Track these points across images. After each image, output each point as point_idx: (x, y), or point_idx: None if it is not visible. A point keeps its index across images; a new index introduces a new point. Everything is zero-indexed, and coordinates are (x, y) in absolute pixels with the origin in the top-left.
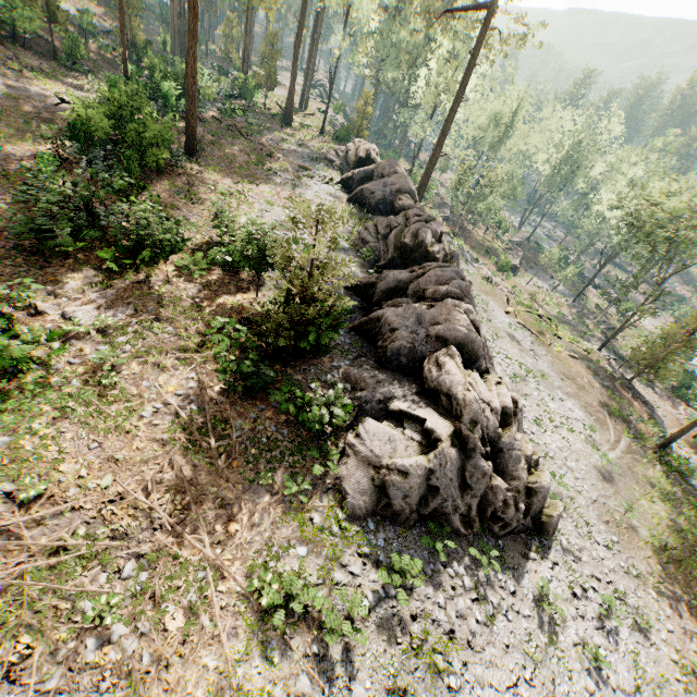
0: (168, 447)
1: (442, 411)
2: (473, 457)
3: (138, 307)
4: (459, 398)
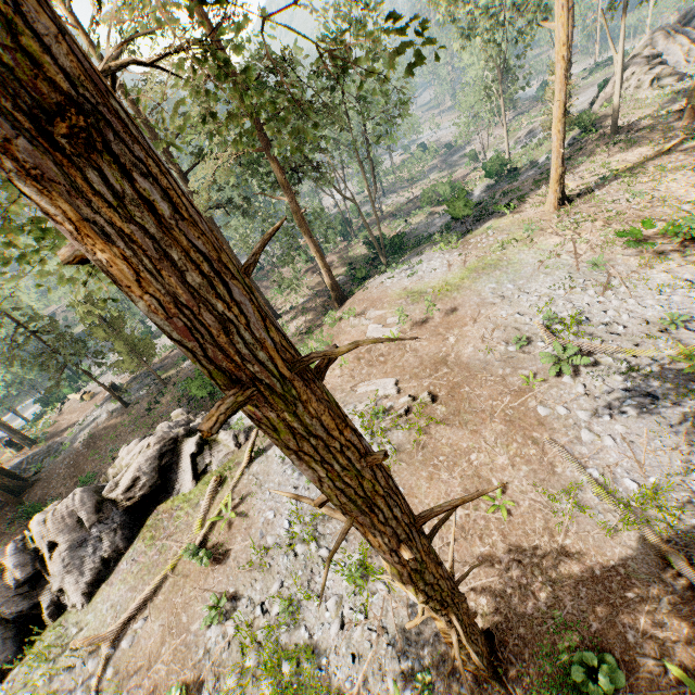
0: None
1: None
2: None
3: None
4: None
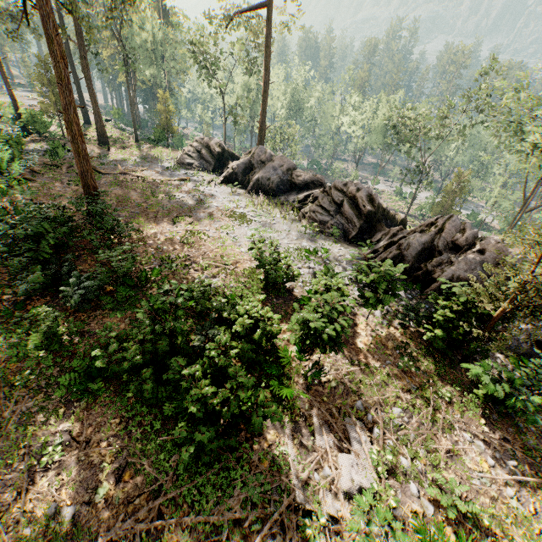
0: None
1: None
2: None
3: (353, 414)
4: None
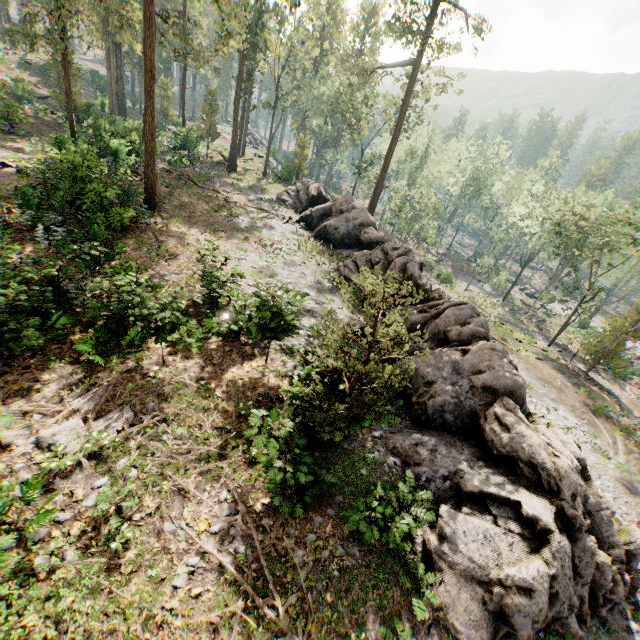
0: (222, 633)
1: (527, 483)
2: (578, 538)
3: (135, 407)
4: (548, 467)
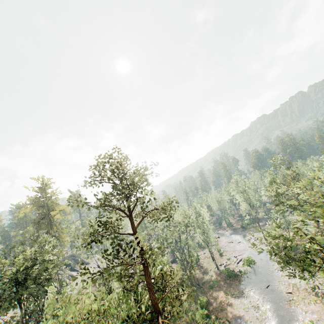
0: None
1: None
2: None
3: None
4: None
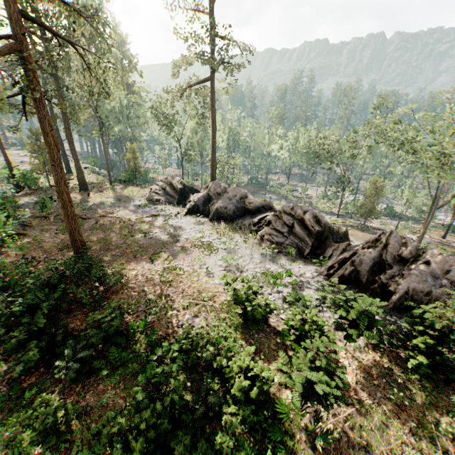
0: None
1: None
2: None
3: None
4: None
